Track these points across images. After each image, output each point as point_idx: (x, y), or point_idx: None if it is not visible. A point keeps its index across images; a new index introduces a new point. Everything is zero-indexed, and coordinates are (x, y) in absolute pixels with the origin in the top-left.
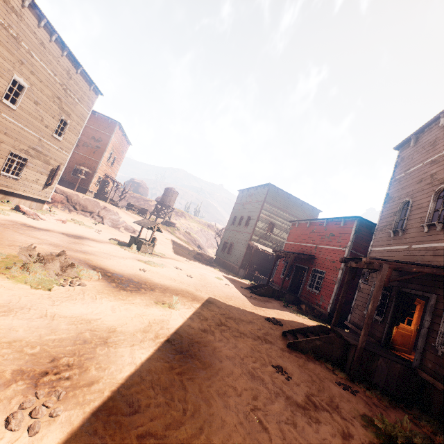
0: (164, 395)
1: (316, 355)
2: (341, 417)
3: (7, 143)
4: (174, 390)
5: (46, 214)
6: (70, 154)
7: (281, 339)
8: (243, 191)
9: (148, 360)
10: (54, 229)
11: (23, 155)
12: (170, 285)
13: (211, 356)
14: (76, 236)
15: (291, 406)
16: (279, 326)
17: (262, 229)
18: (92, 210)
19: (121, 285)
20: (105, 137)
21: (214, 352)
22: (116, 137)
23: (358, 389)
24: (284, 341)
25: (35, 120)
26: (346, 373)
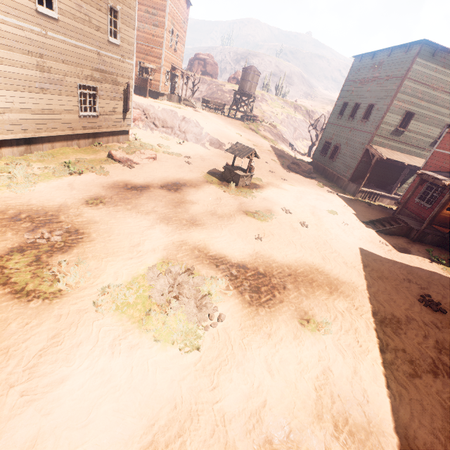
0: None
1: None
2: None
3: (70, 74)
4: None
5: (136, 152)
6: (133, 60)
7: None
8: (363, 57)
9: None
10: (152, 182)
11: (90, 84)
12: (295, 262)
13: None
14: (174, 185)
15: None
16: (441, 314)
17: (391, 126)
18: (172, 124)
19: (253, 294)
20: (160, 6)
21: (408, 441)
22: (172, 1)
23: None
24: None
25: (82, 25)
26: None
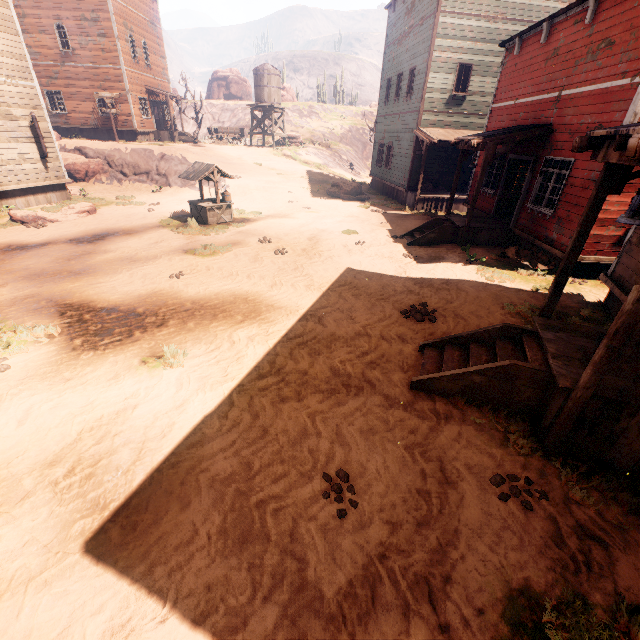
0: None
1: (473, 400)
2: (435, 626)
3: None
4: None
5: (62, 209)
6: (34, 81)
7: (407, 368)
8: (395, 3)
9: None
10: (60, 238)
11: None
12: (215, 295)
13: (169, 494)
14: (96, 237)
15: (288, 627)
16: (427, 324)
17: (442, 92)
18: (147, 168)
19: (93, 338)
20: (99, 5)
21: (188, 475)
22: None
23: (552, 483)
24: (411, 372)
25: None
26: (538, 437)
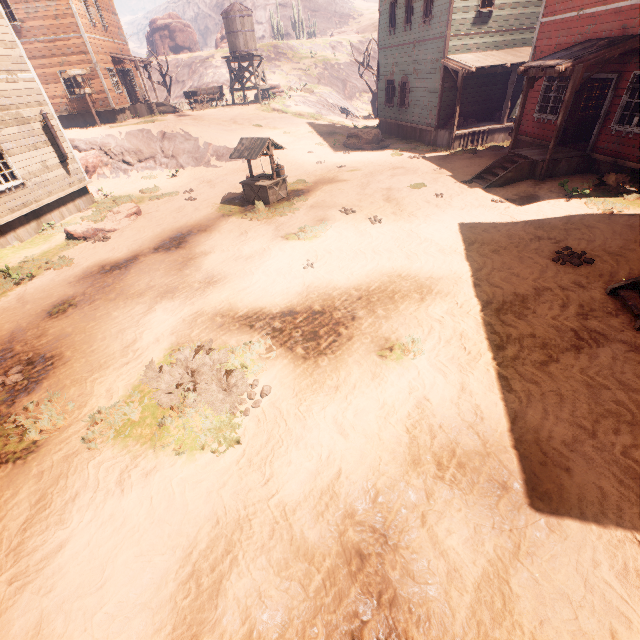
0: (544, 636)
1: None
2: None
3: None
4: (549, 612)
5: (107, 216)
6: (31, 72)
7: (614, 312)
8: None
9: (465, 545)
10: (141, 248)
11: None
12: (366, 277)
13: (544, 464)
14: (175, 240)
15: None
16: (587, 267)
17: (469, 11)
18: (151, 152)
19: (309, 344)
20: None
21: (540, 446)
22: None
23: None
24: (622, 316)
25: None
26: None
